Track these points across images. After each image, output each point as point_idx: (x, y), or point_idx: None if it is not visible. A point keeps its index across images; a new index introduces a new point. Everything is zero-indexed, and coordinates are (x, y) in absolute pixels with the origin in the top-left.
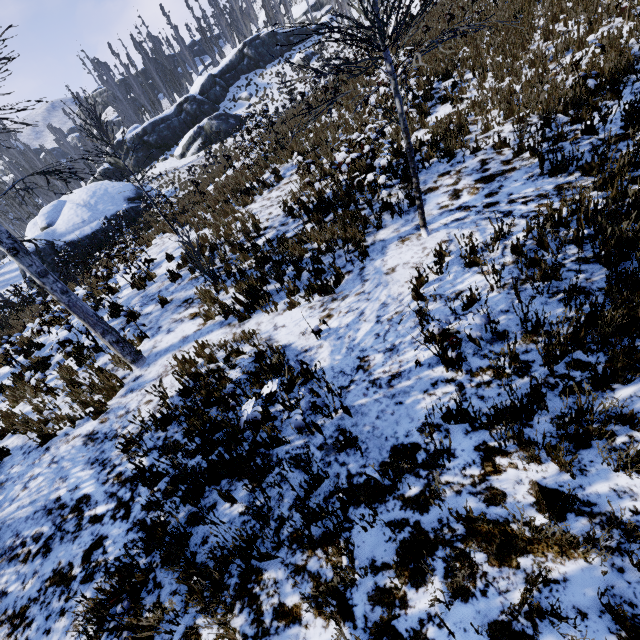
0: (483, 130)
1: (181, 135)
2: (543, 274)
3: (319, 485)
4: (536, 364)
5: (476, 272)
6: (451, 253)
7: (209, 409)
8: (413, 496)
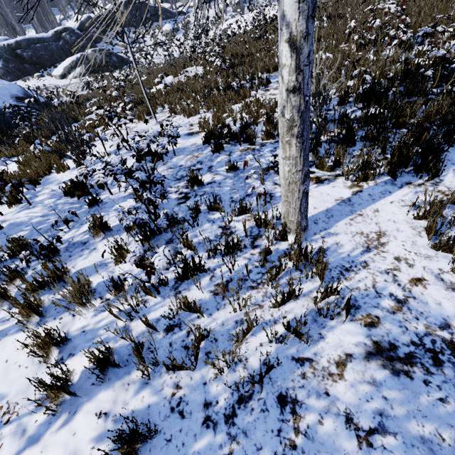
0: None
1: (58, 59)
2: None
3: None
4: None
5: None
6: None
7: None
8: None
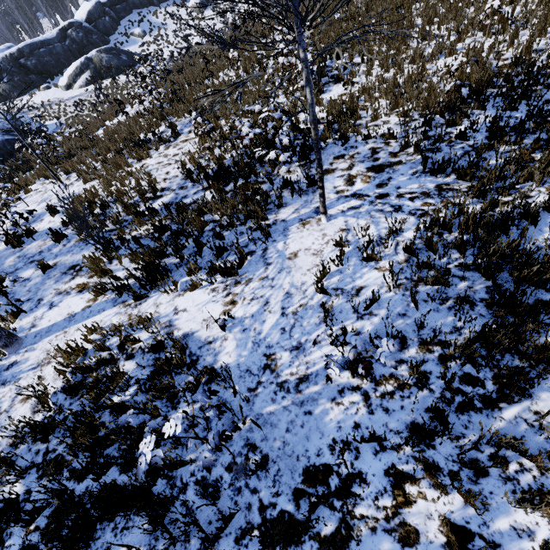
0: (373, 118)
1: (66, 63)
2: (434, 280)
3: (230, 521)
4: (433, 376)
5: (373, 267)
6: (349, 243)
7: (101, 412)
8: (329, 535)
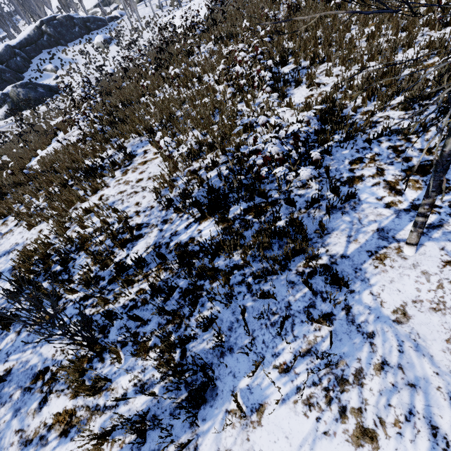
0: (369, 115)
1: None
2: None
3: None
4: None
5: None
6: None
7: None
8: None
